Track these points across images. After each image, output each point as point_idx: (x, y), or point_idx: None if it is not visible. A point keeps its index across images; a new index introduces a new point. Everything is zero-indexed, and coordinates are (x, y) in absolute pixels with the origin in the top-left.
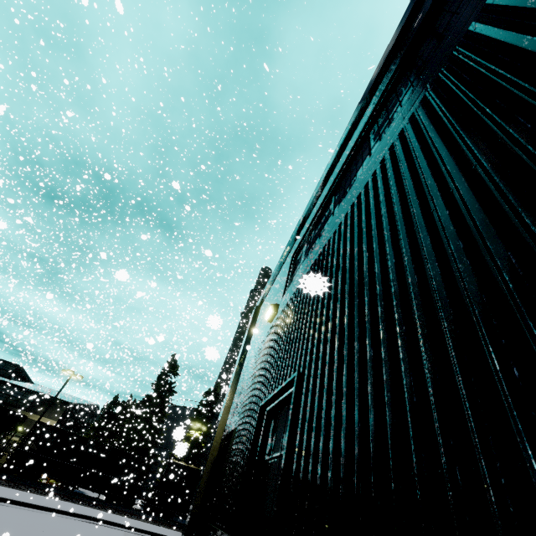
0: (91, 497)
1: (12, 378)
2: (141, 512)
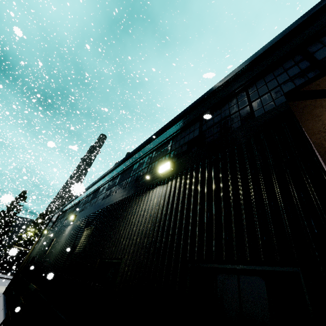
0: None
1: None
2: None
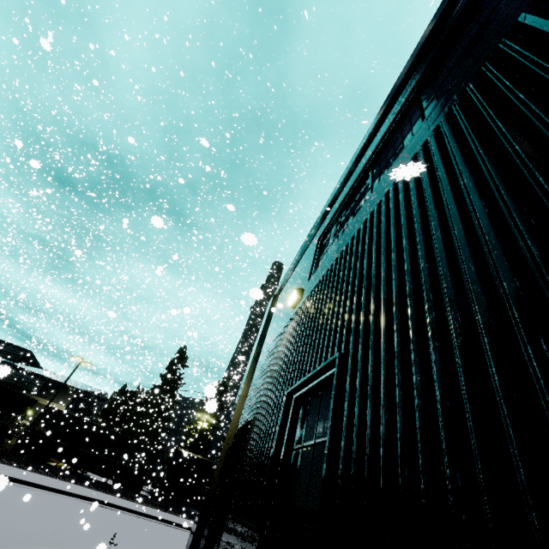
0: (99, 482)
1: (21, 362)
2: (149, 499)
